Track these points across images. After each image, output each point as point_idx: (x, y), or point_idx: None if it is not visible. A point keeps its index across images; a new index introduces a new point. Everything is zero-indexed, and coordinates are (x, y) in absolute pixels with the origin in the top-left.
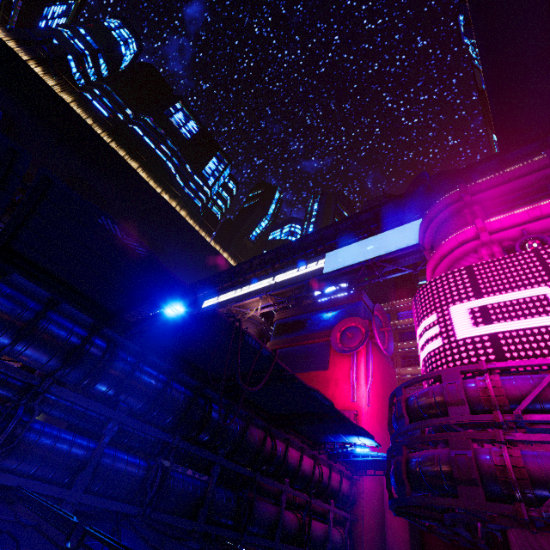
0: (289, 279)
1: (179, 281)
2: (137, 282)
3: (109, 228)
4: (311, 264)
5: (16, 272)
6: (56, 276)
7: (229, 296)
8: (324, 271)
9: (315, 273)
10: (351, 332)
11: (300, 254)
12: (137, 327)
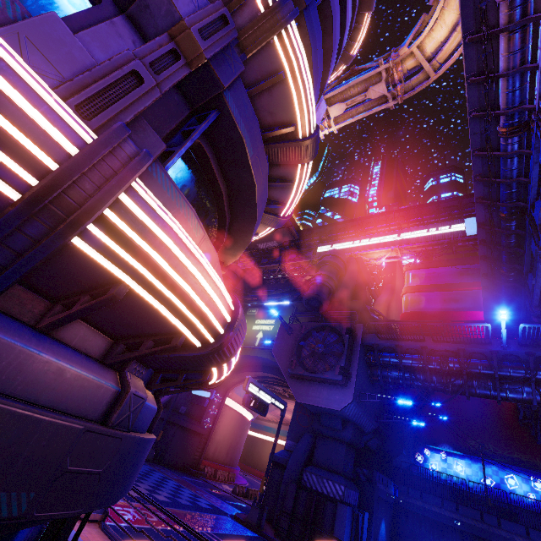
0: (424, 237)
1: None
2: None
3: None
4: (448, 226)
5: None
6: None
7: (350, 245)
8: (467, 234)
9: (457, 235)
10: None
11: (431, 216)
12: None
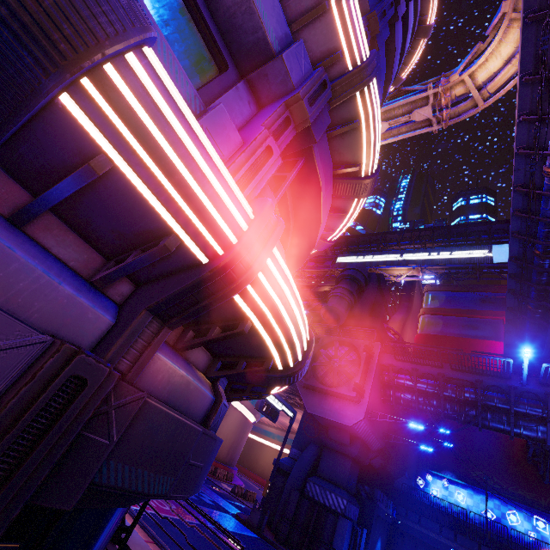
0: (449, 259)
1: None
2: None
3: None
4: (475, 251)
5: None
6: None
7: (370, 259)
8: (494, 261)
9: (483, 260)
10: None
11: (458, 239)
12: None
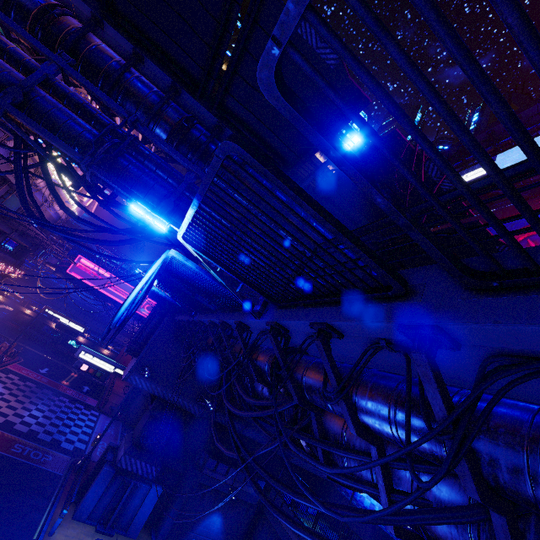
0: None
1: (363, 94)
2: (319, 114)
3: (306, 38)
4: (473, 171)
5: (227, 128)
6: (252, 130)
7: None
8: None
9: None
10: (535, 240)
11: (456, 164)
12: (311, 177)
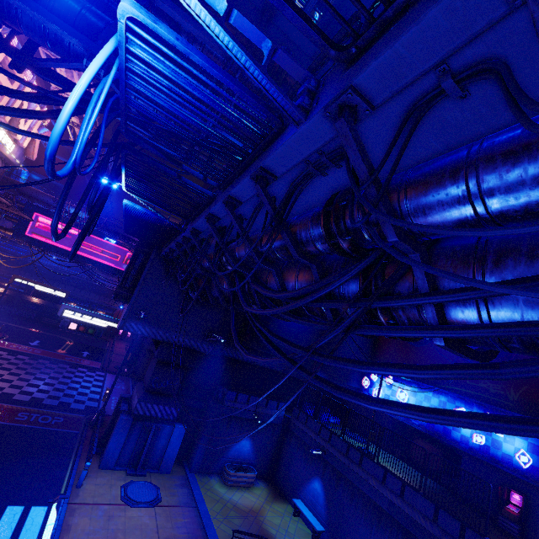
0: None
1: None
2: None
3: None
4: None
5: None
6: None
7: None
8: None
9: None
10: None
11: None
12: None
